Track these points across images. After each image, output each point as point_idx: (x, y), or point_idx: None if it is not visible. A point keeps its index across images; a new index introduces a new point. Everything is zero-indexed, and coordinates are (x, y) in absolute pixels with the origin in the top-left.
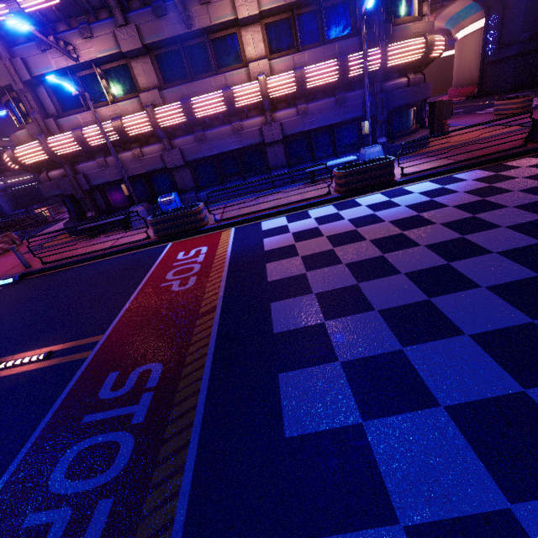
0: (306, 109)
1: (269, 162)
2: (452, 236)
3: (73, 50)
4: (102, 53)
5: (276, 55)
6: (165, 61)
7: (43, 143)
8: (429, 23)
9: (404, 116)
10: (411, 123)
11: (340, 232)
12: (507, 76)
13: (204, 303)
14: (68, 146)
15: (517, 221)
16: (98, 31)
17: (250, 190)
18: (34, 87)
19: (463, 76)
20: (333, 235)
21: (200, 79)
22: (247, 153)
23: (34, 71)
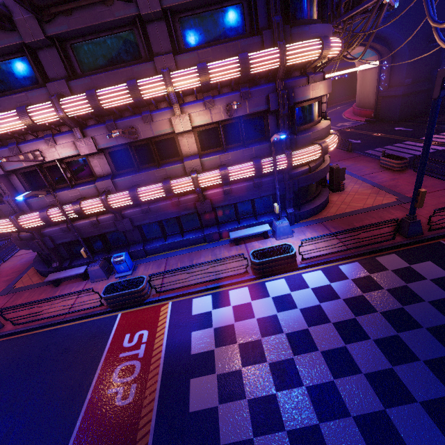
0: (230, 191)
1: (202, 223)
2: (327, 377)
3: (40, 154)
4: (64, 155)
5: (206, 152)
6: (117, 155)
7: (14, 222)
8: (325, 128)
9: (308, 187)
10: (314, 190)
11: (249, 340)
12: (395, 109)
13: (139, 435)
14: (36, 223)
15: (373, 367)
16: (61, 140)
17: (187, 244)
18: (7, 175)
19: (363, 100)
20: (243, 345)
21: (145, 170)
22: (185, 215)
23: (6, 167)
